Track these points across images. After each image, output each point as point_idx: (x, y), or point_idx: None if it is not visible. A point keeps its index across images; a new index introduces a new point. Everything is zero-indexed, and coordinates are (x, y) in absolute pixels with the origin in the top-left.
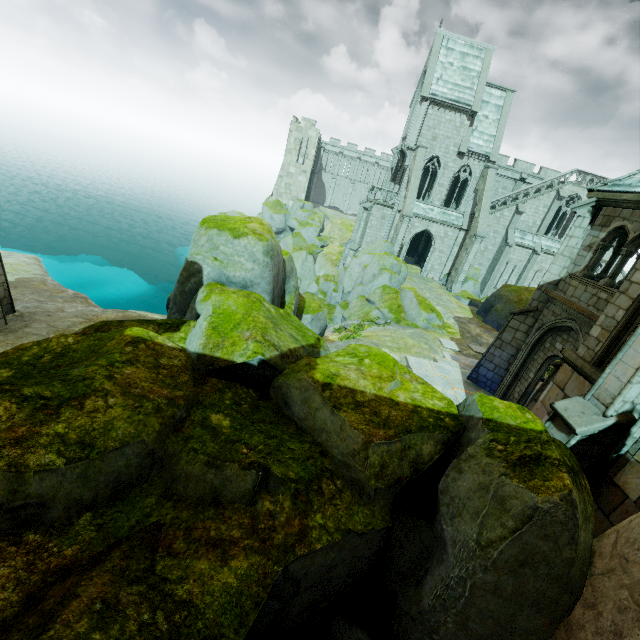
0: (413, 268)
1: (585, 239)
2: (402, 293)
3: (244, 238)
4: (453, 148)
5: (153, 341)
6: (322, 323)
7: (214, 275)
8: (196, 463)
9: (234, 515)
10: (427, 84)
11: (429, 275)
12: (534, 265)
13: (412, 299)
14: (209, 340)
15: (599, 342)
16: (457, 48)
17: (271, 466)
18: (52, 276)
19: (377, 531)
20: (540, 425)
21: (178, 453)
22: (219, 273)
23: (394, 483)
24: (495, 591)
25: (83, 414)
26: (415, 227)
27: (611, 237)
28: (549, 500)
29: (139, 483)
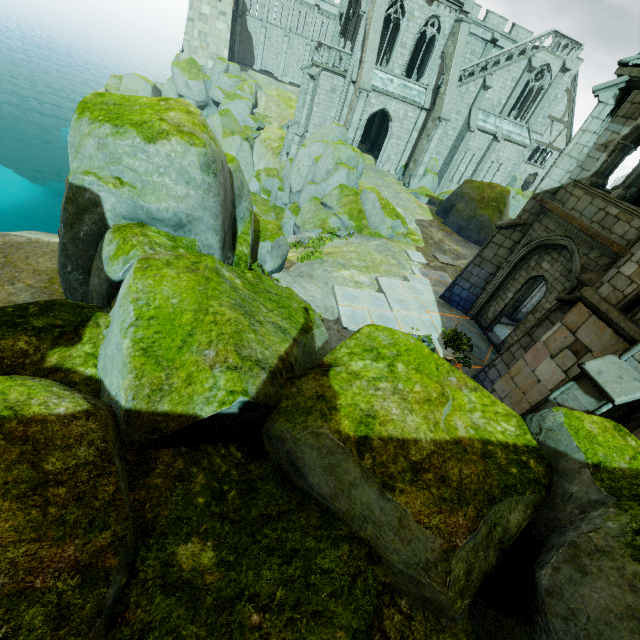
0: (366, 158)
1: (601, 135)
2: (363, 195)
3: (164, 142)
4: None
5: (20, 417)
6: (284, 250)
7: (124, 209)
8: None
9: None
10: None
11: (385, 167)
12: (492, 154)
13: (375, 203)
14: (141, 379)
15: (632, 283)
16: None
17: None
18: None
19: None
20: None
21: None
22: (132, 206)
23: (480, 585)
24: None
25: None
26: (371, 105)
27: (635, 134)
28: None
29: None
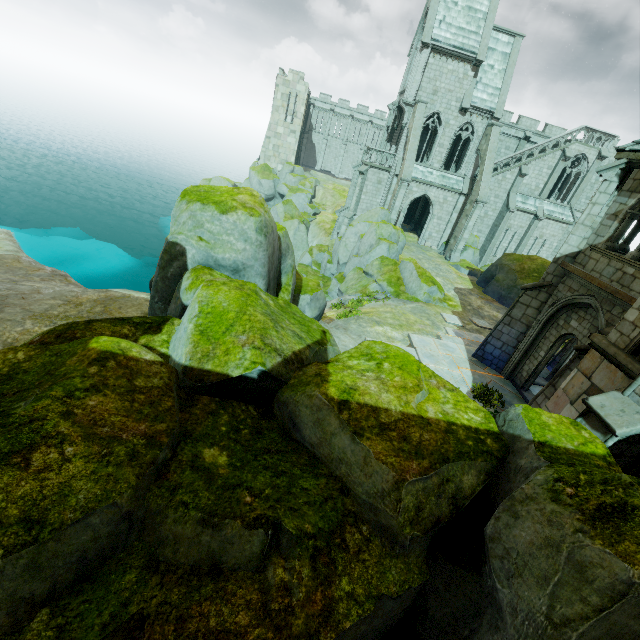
0: (410, 236)
1: (610, 206)
2: (401, 265)
3: (233, 213)
4: (455, 103)
5: (125, 355)
6: (321, 303)
7: (200, 258)
8: (187, 522)
9: (239, 589)
10: (428, 28)
11: (427, 243)
12: (535, 231)
13: (412, 271)
14: (196, 348)
15: (636, 327)
16: None
17: (282, 520)
18: (27, 252)
19: (414, 589)
20: (601, 447)
21: (163, 509)
22: (206, 255)
23: (431, 527)
24: None
25: (28, 476)
26: (413, 192)
27: None
28: None
29: (114, 553)
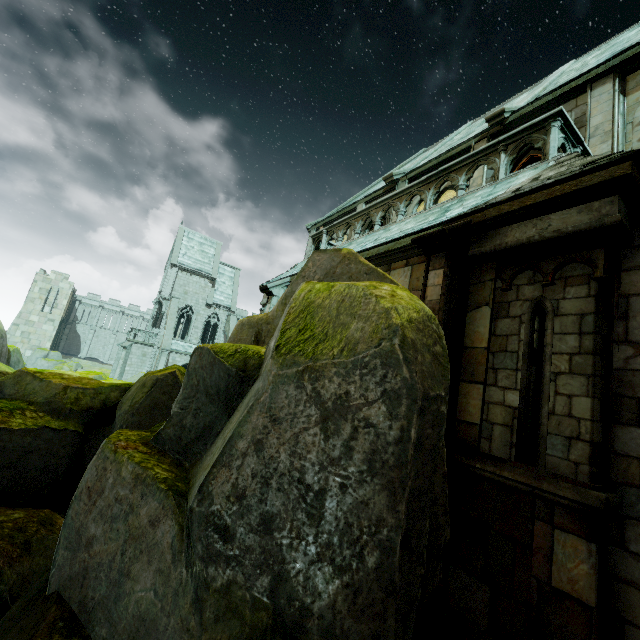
0: None
1: None
2: None
3: None
4: (202, 301)
5: None
6: None
7: None
8: None
9: None
10: (175, 256)
11: None
12: None
13: None
14: None
15: None
16: (196, 239)
17: None
18: None
19: (70, 431)
20: None
21: None
22: None
23: (87, 409)
24: (140, 426)
25: None
26: (177, 361)
27: None
28: (164, 374)
29: None
